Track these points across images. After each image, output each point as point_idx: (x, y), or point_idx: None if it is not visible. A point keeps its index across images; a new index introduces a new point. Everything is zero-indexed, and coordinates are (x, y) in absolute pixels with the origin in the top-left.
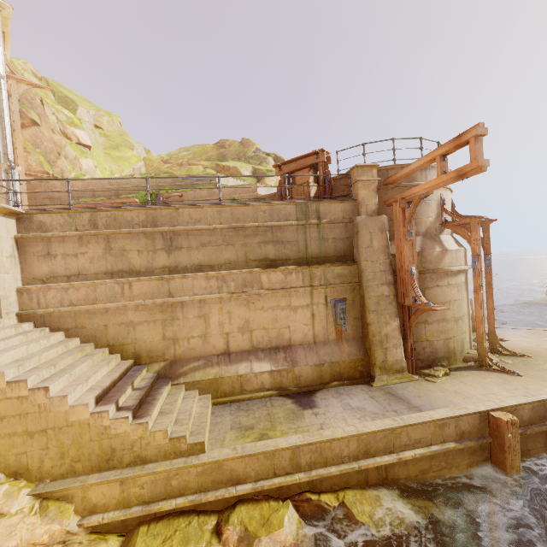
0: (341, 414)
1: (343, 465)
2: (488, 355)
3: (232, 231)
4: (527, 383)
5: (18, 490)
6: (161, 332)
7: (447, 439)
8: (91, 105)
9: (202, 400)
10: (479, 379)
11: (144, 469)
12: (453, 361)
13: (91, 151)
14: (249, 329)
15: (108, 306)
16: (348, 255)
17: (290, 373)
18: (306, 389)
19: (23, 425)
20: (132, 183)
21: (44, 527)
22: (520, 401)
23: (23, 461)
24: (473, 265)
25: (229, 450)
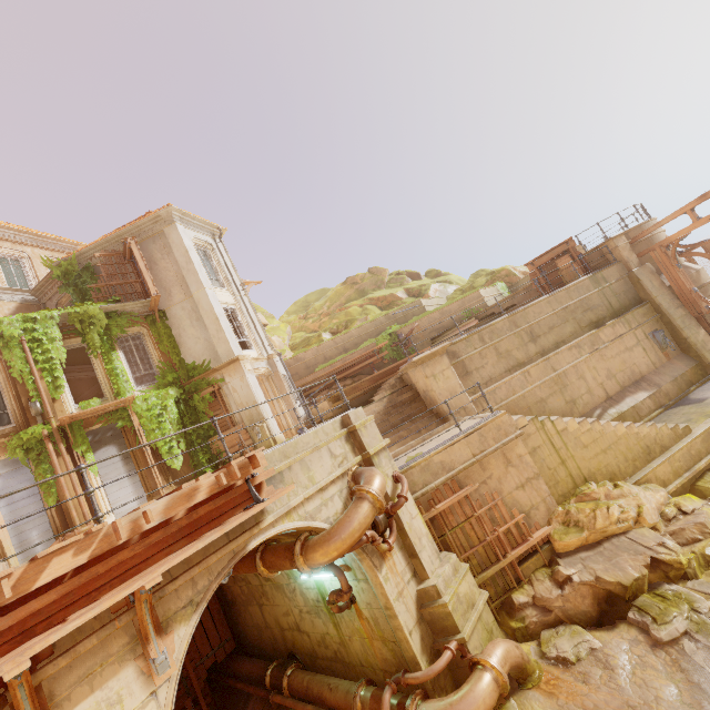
0: None
1: None
2: None
3: (562, 312)
4: None
5: (624, 483)
6: (562, 399)
7: None
8: None
9: None
10: None
11: (673, 450)
12: None
13: None
14: (612, 375)
15: (526, 391)
16: (637, 299)
17: (660, 393)
18: (678, 399)
19: (598, 447)
20: (353, 335)
21: (657, 495)
22: None
23: (610, 470)
24: None
25: (704, 424)
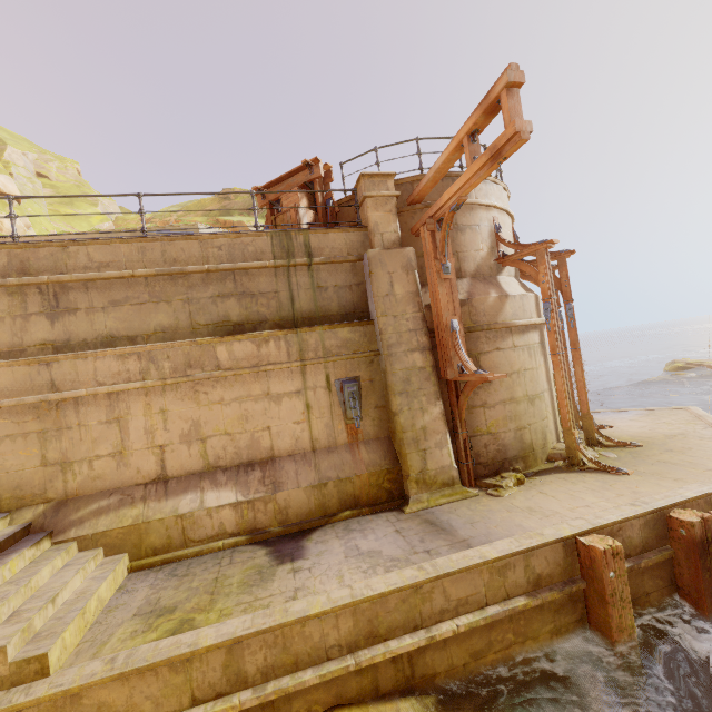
0: (338, 566)
1: (328, 664)
2: (580, 448)
3: (165, 279)
4: (637, 484)
5: None
6: (37, 452)
7: (513, 592)
8: (32, 146)
9: (105, 566)
10: (567, 485)
11: None
12: (532, 461)
13: (22, 206)
14: (199, 436)
15: None
16: (360, 310)
17: (269, 504)
18: (297, 528)
19: None
20: None
21: None
22: (625, 514)
23: None
24: (546, 314)
25: (99, 665)
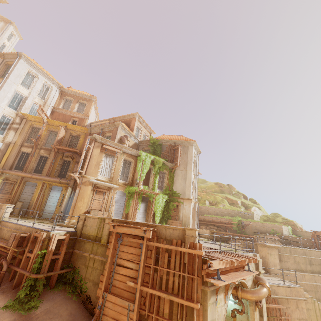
0: None
1: None
2: None
3: None
4: None
5: None
6: (314, 295)
7: None
8: None
9: None
10: None
11: None
12: None
13: None
14: None
15: (301, 282)
16: None
17: None
18: None
19: None
20: (222, 210)
21: None
22: None
23: None
24: None
25: None
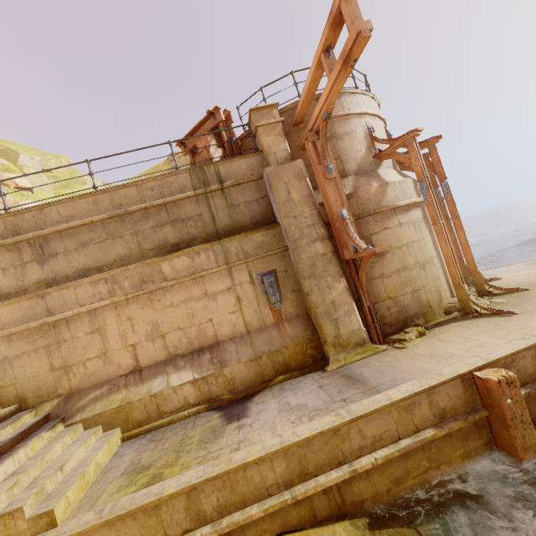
0: (272, 420)
1: (269, 499)
2: (471, 299)
3: (115, 220)
4: (526, 321)
5: None
6: (46, 361)
7: (422, 426)
8: (37, 152)
9: (103, 438)
10: (462, 330)
11: None
12: (430, 316)
13: (35, 194)
14: (159, 334)
15: None
16: (268, 217)
17: (219, 378)
18: (243, 393)
19: None
20: None
21: None
22: (515, 347)
23: None
24: (422, 191)
25: (92, 515)
